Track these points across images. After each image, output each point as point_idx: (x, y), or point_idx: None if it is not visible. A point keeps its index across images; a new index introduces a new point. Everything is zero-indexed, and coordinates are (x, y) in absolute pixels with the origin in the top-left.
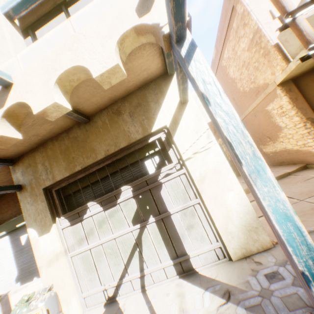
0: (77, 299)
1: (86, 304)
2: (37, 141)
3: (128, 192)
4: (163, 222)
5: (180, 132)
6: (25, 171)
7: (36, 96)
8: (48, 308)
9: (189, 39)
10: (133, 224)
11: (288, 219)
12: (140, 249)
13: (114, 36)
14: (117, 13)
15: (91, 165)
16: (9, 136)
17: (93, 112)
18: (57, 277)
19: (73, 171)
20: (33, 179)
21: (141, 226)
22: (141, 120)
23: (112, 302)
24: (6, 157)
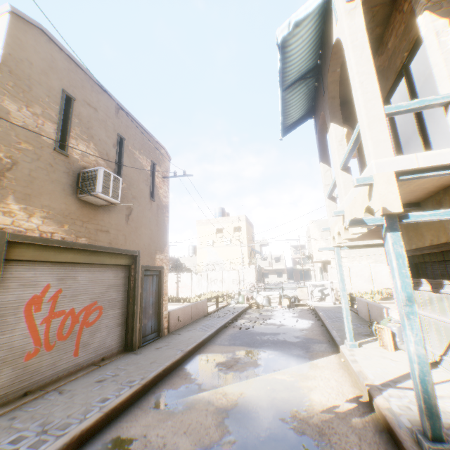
0: None
1: None
2: None
3: (449, 287)
4: None
5: None
6: None
7: None
8: (394, 333)
9: (384, 225)
10: None
11: (410, 362)
12: None
13: (363, 207)
14: (363, 193)
15: (422, 247)
16: (348, 238)
17: (419, 200)
18: None
19: (410, 248)
20: None
21: None
22: None
23: (433, 365)
24: None
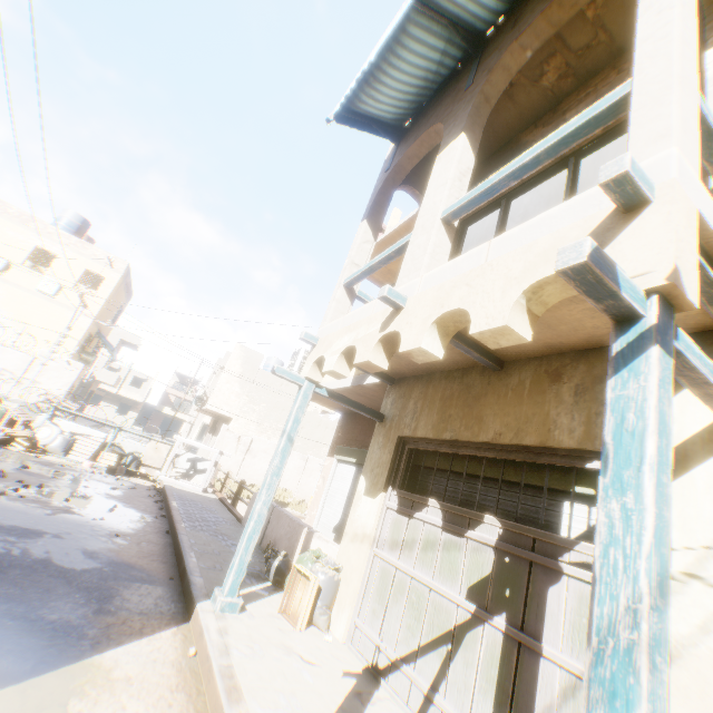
0: (349, 616)
1: (352, 637)
2: (423, 368)
3: (491, 532)
4: (517, 651)
5: (678, 493)
6: (396, 400)
7: (410, 332)
8: (321, 588)
9: (646, 322)
10: (467, 595)
11: None
12: (451, 650)
13: (526, 280)
14: (551, 243)
15: (465, 442)
16: (375, 363)
17: (514, 357)
18: (349, 564)
19: (438, 436)
20: (396, 415)
21: (476, 612)
22: (591, 411)
23: (373, 676)
24: (387, 372)
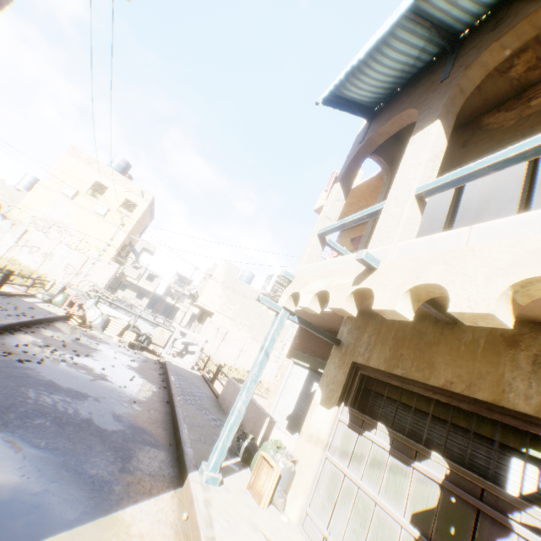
0: (301, 503)
1: (303, 521)
2: None
3: (437, 469)
4: None
5: None
6: (351, 330)
7: (383, 293)
8: (281, 475)
9: None
10: (411, 519)
11: None
12: None
13: (513, 273)
14: None
15: (415, 381)
16: (346, 310)
17: None
18: (304, 459)
19: (390, 370)
20: (352, 343)
21: (419, 538)
22: None
23: None
24: None
